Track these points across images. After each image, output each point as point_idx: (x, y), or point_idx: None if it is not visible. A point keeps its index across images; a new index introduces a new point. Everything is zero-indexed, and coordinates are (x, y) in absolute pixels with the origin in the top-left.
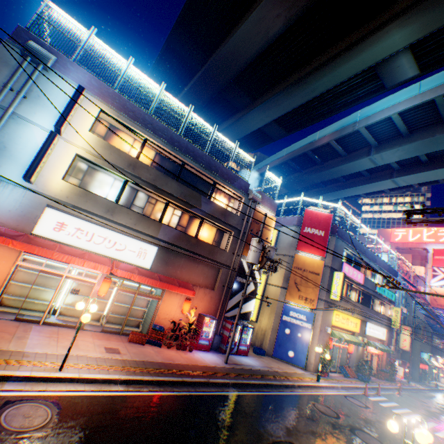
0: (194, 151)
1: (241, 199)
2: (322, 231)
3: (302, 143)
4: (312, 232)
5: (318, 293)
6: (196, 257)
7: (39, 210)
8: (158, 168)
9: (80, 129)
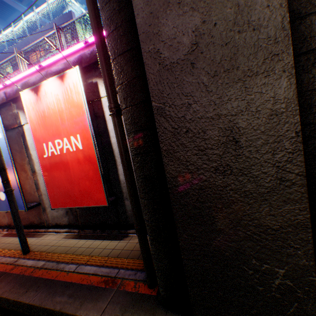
0: None
1: None
2: None
3: None
4: None
5: None
6: None
7: None
8: None
9: None
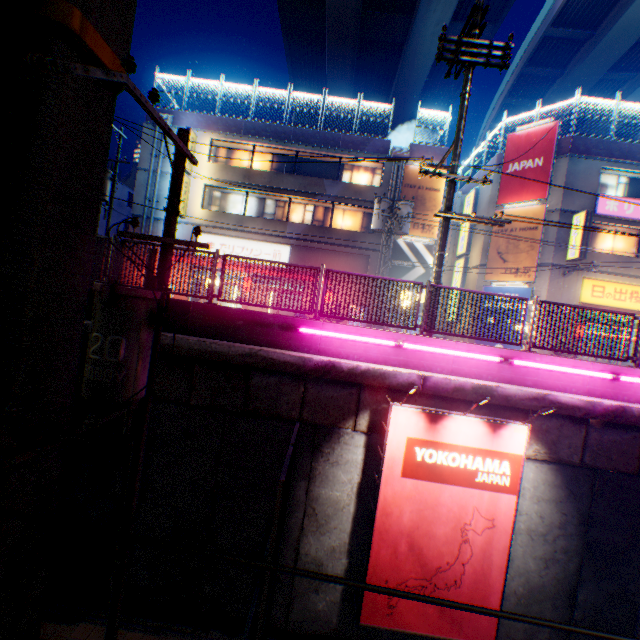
0: (304, 135)
1: (383, 166)
2: (540, 158)
3: (537, 22)
4: (521, 167)
5: (536, 257)
6: (333, 248)
7: (194, 237)
8: (277, 171)
9: (201, 164)
